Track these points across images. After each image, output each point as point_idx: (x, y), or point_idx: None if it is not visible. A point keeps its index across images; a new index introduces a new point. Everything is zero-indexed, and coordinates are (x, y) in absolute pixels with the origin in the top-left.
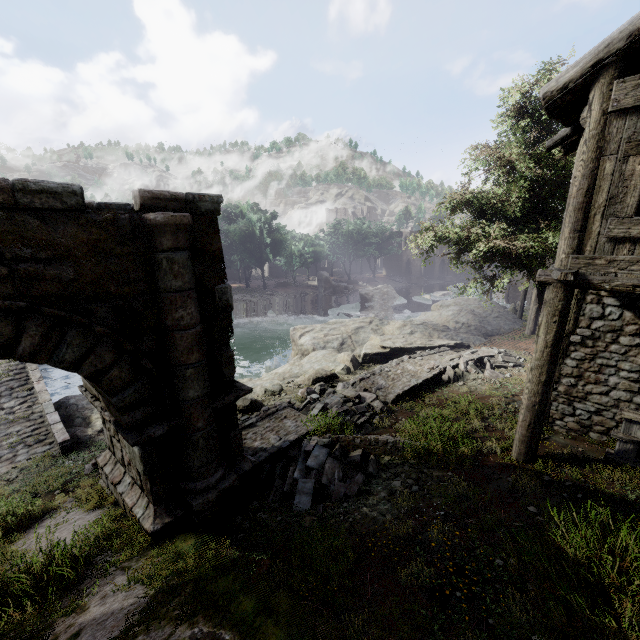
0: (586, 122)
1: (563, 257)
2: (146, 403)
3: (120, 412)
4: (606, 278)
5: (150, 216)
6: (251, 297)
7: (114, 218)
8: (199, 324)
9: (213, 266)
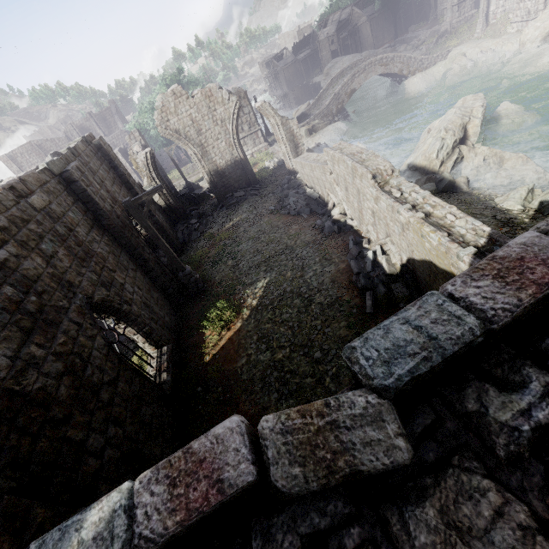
0: None
1: None
2: None
3: None
4: None
5: None
6: None
7: None
8: None
9: None
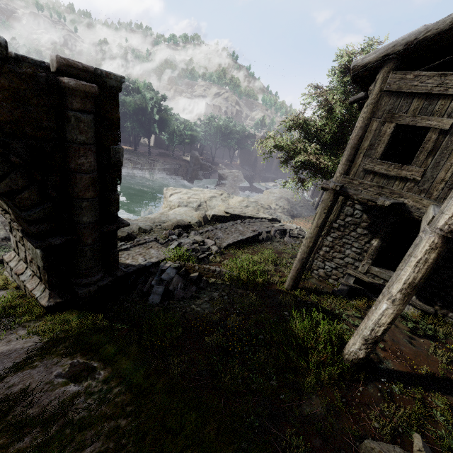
0: (371, 93)
1: (338, 175)
2: (49, 220)
3: (28, 223)
4: (356, 192)
5: (64, 80)
6: (137, 159)
7: (33, 74)
8: (96, 171)
9: (111, 130)
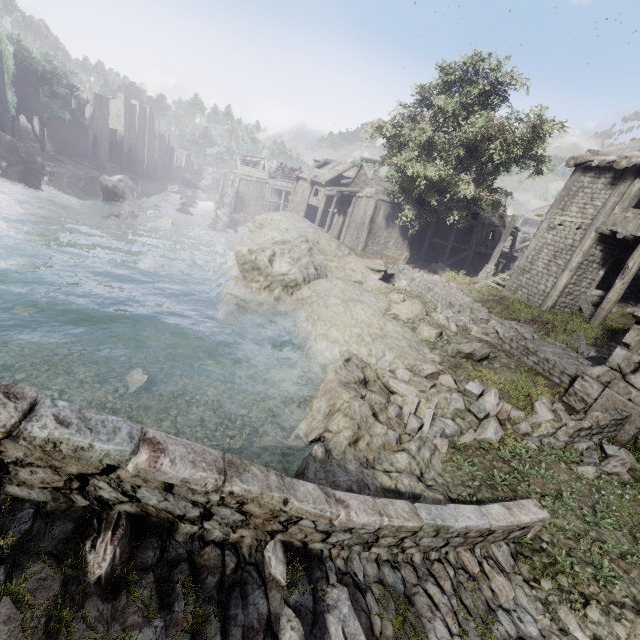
0: None
1: None
2: None
3: None
4: None
5: None
6: None
7: None
8: None
9: None
